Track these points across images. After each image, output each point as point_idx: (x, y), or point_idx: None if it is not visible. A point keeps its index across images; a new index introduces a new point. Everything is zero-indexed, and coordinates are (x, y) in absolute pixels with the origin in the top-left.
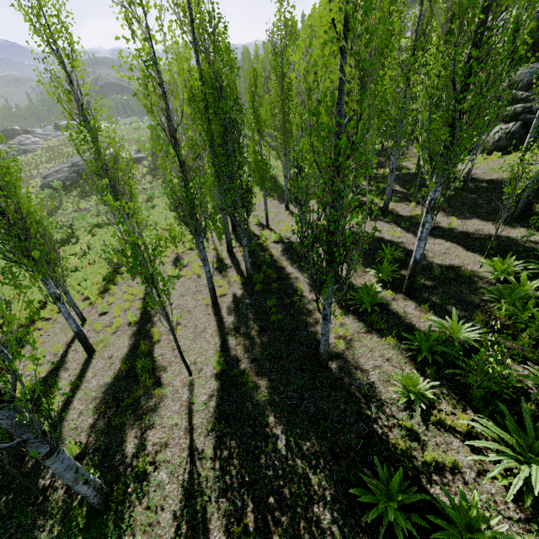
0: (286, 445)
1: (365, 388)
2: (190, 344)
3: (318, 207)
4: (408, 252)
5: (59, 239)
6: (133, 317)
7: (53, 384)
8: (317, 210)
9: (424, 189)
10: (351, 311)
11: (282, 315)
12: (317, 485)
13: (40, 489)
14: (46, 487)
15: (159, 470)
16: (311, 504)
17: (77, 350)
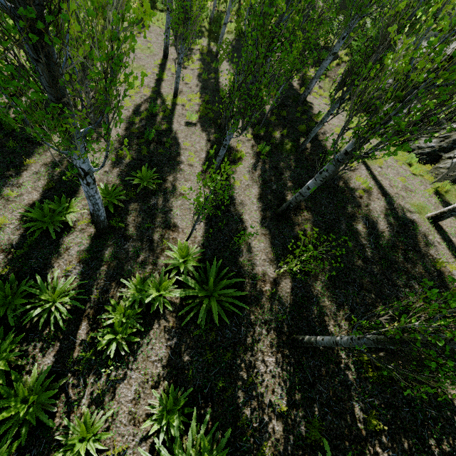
0: None
1: None
2: None
3: None
4: (171, 187)
5: None
6: None
7: None
8: None
9: None
10: (29, 220)
11: None
12: None
13: None
14: None
15: None
16: None
17: None
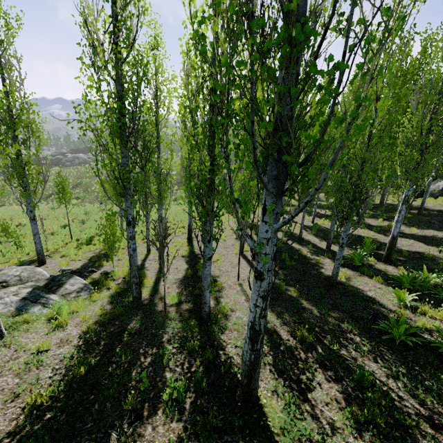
0: (318, 312)
1: (367, 296)
2: (231, 268)
3: (357, 167)
4: (382, 243)
5: (117, 211)
6: (185, 252)
7: (142, 274)
8: (356, 168)
9: (400, 189)
10: (345, 265)
11: (294, 263)
12: (346, 327)
13: (159, 311)
14: (162, 310)
15: (235, 312)
16: (344, 333)
17: (150, 263)
